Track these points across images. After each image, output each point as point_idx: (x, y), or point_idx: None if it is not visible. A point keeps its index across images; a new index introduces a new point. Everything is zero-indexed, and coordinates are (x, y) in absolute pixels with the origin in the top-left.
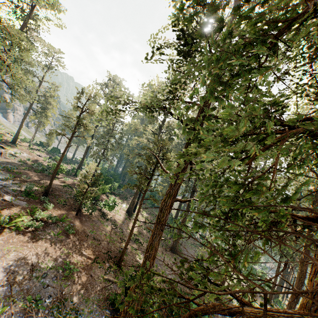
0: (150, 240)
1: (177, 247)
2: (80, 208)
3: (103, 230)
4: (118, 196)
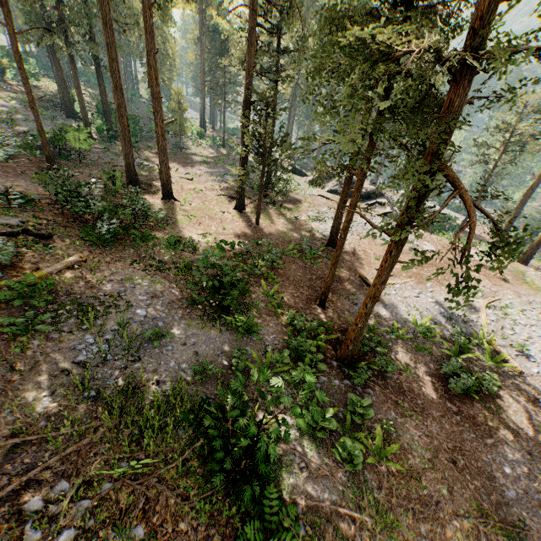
0: (52, 58)
1: (127, 106)
2: (5, 81)
3: (40, 93)
4: (46, 76)
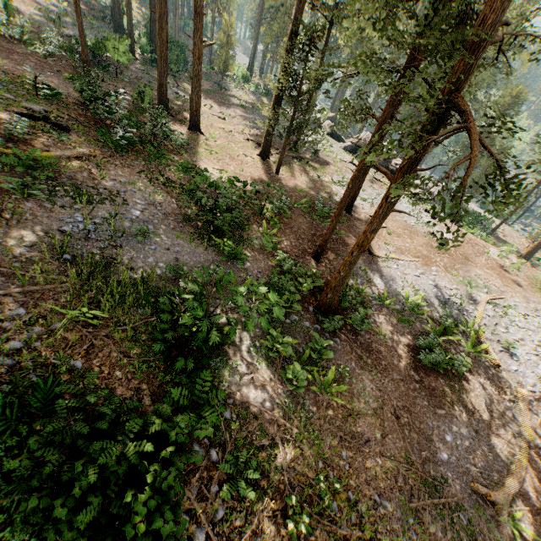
0: None
1: (178, 34)
2: None
3: (93, 2)
4: None
